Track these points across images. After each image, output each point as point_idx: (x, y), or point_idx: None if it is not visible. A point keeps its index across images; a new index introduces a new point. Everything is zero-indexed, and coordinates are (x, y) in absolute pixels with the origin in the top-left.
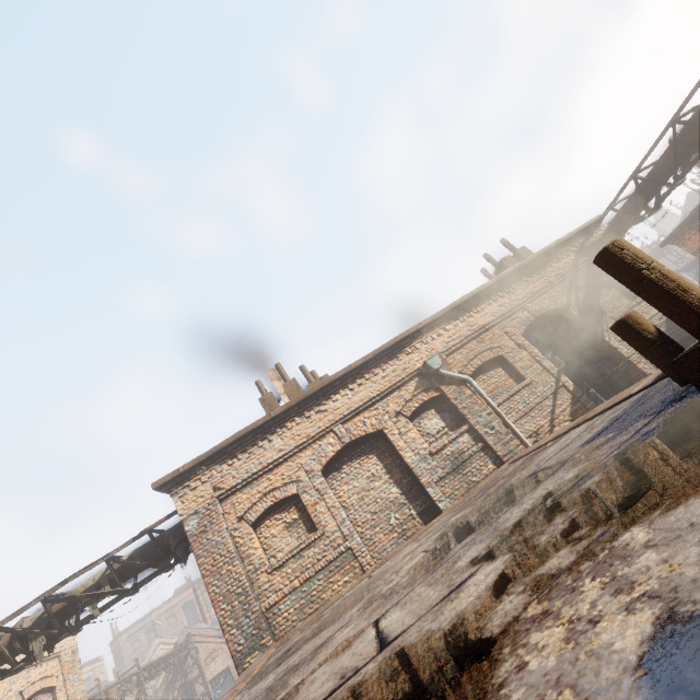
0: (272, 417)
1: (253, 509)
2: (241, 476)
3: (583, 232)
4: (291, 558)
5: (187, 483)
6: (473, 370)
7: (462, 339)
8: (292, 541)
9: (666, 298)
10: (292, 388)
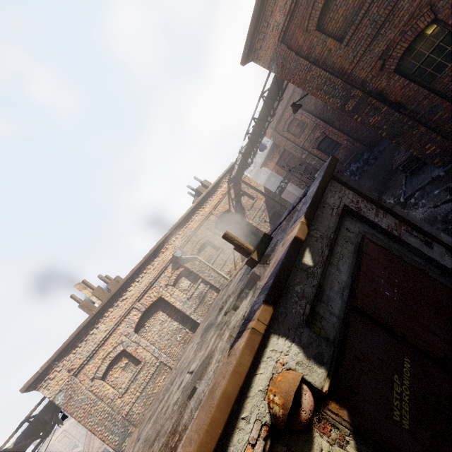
0: (95, 314)
1: (99, 370)
2: (84, 356)
3: (228, 171)
4: (131, 383)
5: (47, 377)
6: (197, 251)
7: (188, 237)
8: (129, 375)
9: (240, 247)
10: (99, 292)
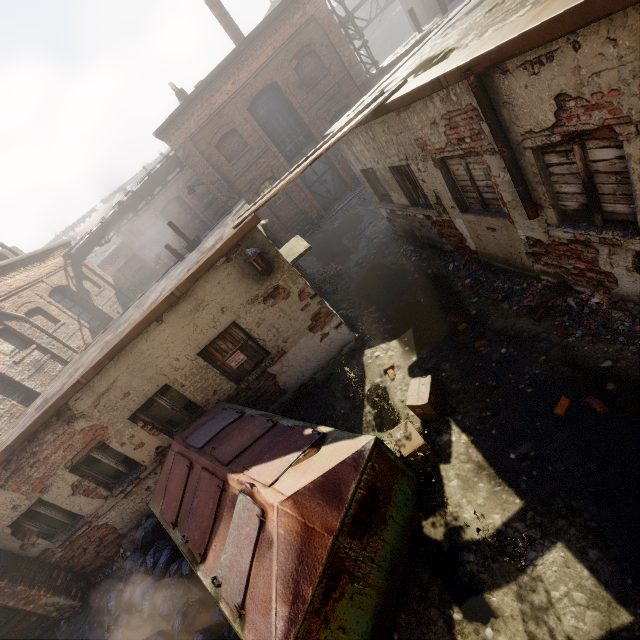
0: None
1: None
2: None
3: (64, 246)
4: None
5: None
6: (24, 313)
7: (7, 293)
8: None
9: (183, 234)
10: None
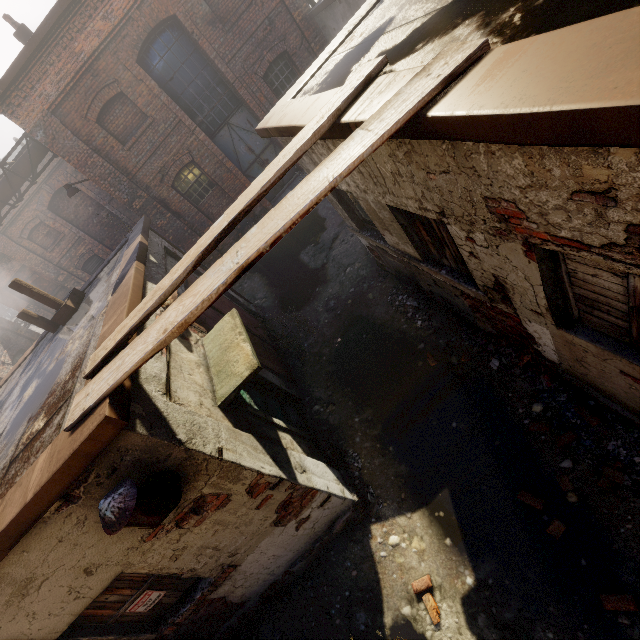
0: None
1: None
2: None
3: None
4: None
5: None
6: None
7: None
8: None
9: (43, 297)
10: None
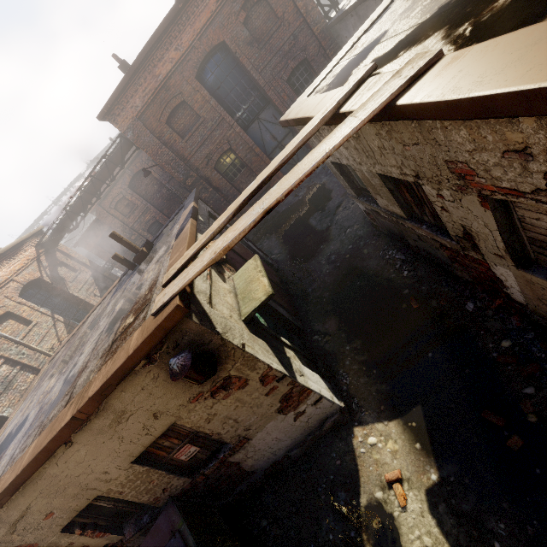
0: None
1: None
2: None
3: (36, 235)
4: None
5: None
6: None
7: None
8: None
9: (129, 245)
10: None
